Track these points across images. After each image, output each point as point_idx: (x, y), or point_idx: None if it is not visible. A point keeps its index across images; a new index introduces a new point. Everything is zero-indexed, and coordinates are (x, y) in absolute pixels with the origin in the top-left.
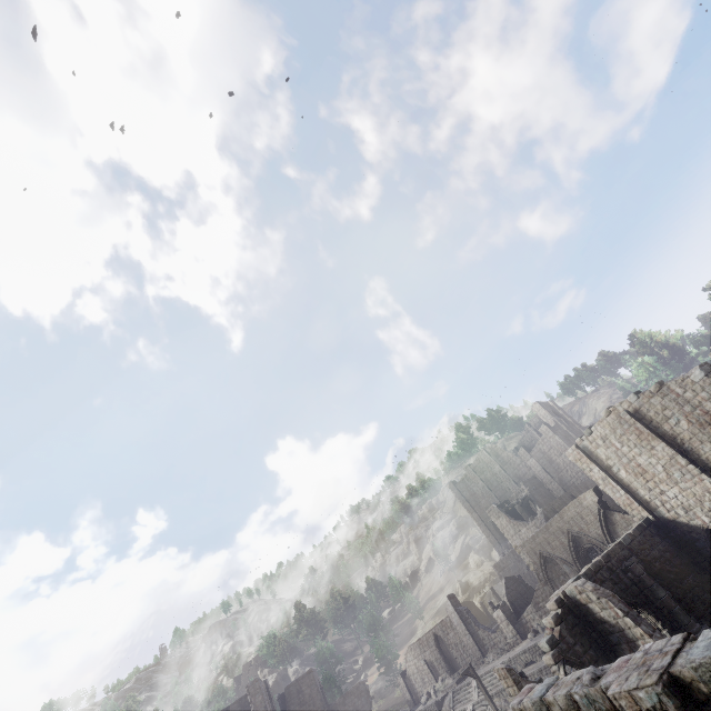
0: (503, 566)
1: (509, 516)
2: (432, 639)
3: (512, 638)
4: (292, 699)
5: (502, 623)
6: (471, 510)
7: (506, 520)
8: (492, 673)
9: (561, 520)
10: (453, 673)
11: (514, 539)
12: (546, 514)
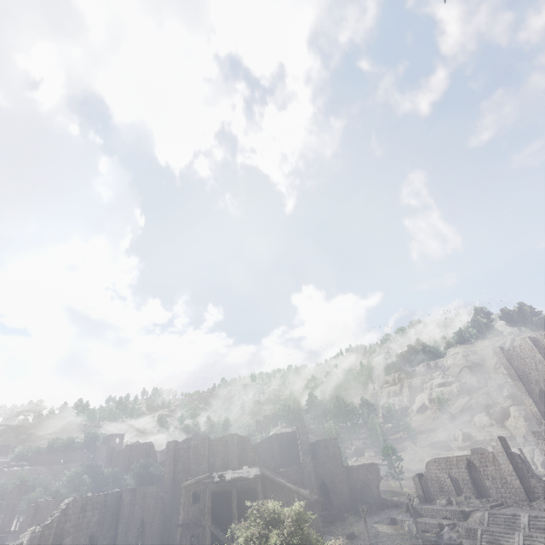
0: None
1: None
2: (464, 463)
3: None
4: (320, 449)
5: None
6: (515, 377)
7: None
8: None
9: None
10: (480, 498)
11: None
12: None
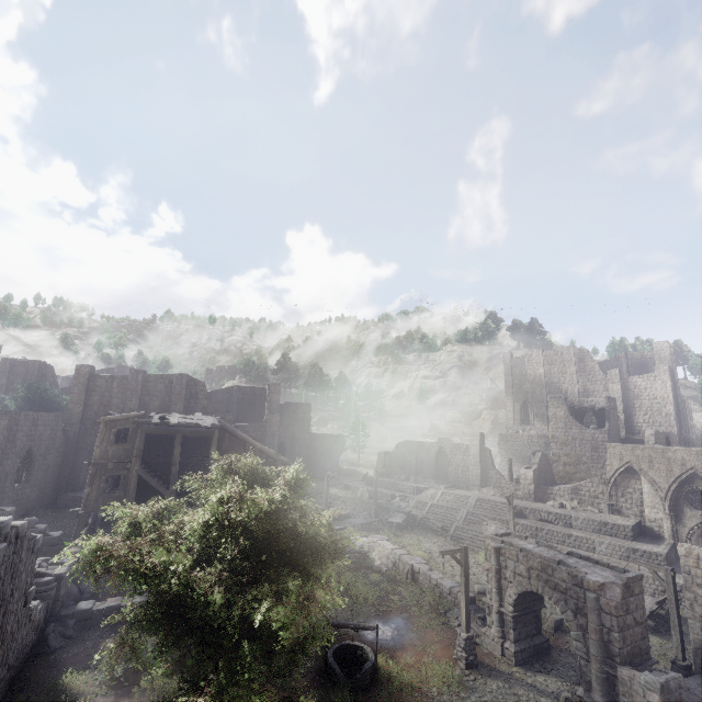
0: (510, 439)
1: (570, 412)
2: (436, 449)
3: (525, 494)
4: (288, 412)
5: (525, 480)
6: (510, 385)
7: (563, 413)
8: (499, 505)
9: (695, 455)
10: (437, 479)
11: (558, 431)
12: (656, 438)
